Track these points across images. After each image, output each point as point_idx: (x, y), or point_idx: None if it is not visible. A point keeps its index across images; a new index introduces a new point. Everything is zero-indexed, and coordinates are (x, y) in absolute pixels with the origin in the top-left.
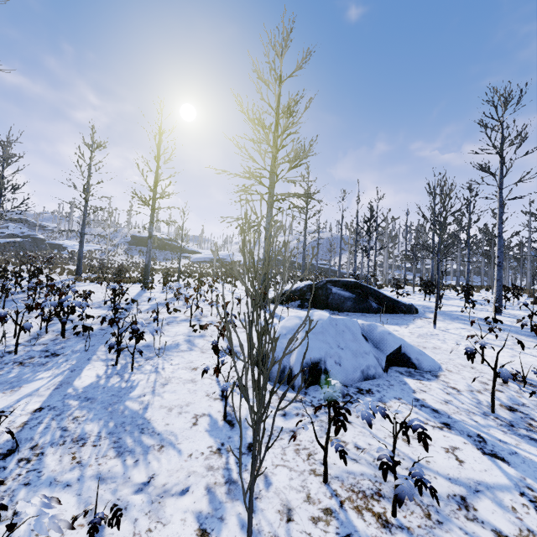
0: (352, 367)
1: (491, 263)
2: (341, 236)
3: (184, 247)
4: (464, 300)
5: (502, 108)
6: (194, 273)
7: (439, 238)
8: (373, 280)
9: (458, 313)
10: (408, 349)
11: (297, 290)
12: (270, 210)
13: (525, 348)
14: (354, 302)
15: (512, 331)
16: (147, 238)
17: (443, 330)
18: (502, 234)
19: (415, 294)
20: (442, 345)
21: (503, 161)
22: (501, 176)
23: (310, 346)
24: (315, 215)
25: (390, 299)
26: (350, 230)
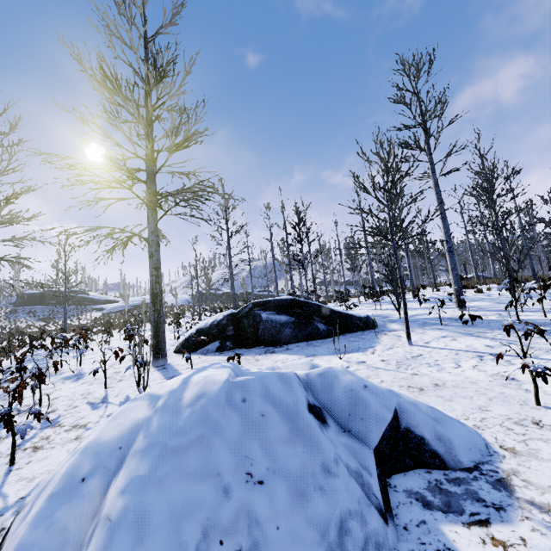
0: (297, 550)
1: (425, 259)
2: (272, 255)
3: (94, 298)
4: (414, 301)
5: (414, 80)
6: (92, 327)
7: (389, 217)
8: (315, 297)
9: (421, 316)
10: (411, 416)
11: (213, 326)
12: (152, 213)
13: (550, 351)
14: (294, 328)
15: (500, 328)
16: (40, 294)
17: (422, 345)
18: (445, 215)
19: (362, 305)
20: (442, 375)
21: (429, 134)
22: (429, 151)
23: (147, 517)
24: (237, 232)
25: (340, 314)
26: (282, 249)
